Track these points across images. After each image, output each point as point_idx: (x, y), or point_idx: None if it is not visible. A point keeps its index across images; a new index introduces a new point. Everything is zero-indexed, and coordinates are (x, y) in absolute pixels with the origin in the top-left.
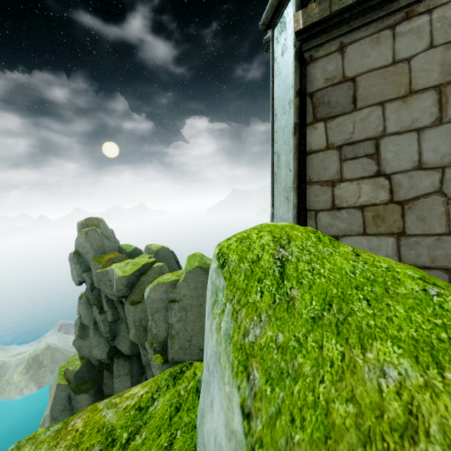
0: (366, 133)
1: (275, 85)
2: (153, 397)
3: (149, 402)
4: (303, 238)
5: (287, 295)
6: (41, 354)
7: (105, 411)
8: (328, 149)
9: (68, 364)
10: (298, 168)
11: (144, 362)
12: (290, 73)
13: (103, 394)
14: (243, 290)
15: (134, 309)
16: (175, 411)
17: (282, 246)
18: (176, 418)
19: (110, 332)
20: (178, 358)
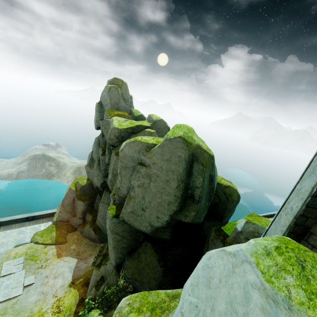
0: None
1: None
2: None
3: None
4: None
5: None
6: (82, 168)
7: None
8: None
9: (80, 179)
10: None
11: None
12: None
13: (93, 207)
14: None
15: (116, 159)
16: None
17: None
18: None
19: (105, 171)
20: (128, 220)
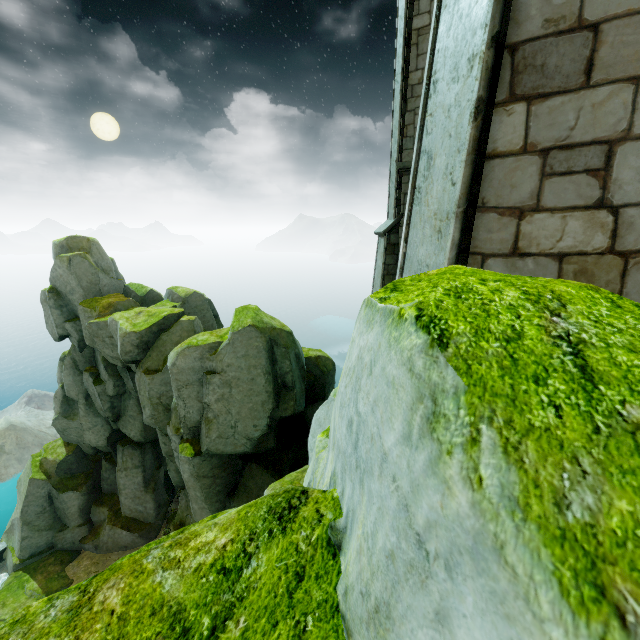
0: (595, 131)
1: (442, 25)
2: (246, 550)
3: (241, 560)
4: (586, 300)
5: (623, 418)
6: (1, 436)
7: (159, 574)
8: (525, 153)
9: (46, 452)
10: (470, 181)
11: (164, 453)
12: (482, 0)
13: (101, 491)
14: (509, 399)
15: (150, 380)
16: (296, 580)
17: (554, 312)
18: (300, 593)
19: (112, 411)
20: (216, 449)
